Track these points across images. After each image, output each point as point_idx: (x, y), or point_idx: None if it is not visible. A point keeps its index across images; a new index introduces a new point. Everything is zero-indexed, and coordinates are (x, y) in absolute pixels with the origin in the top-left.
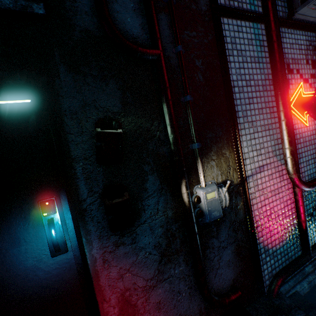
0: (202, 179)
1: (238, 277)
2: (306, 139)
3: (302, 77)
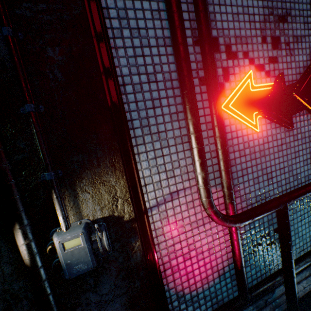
0: (61, 221)
1: None
2: (256, 150)
3: (253, 63)
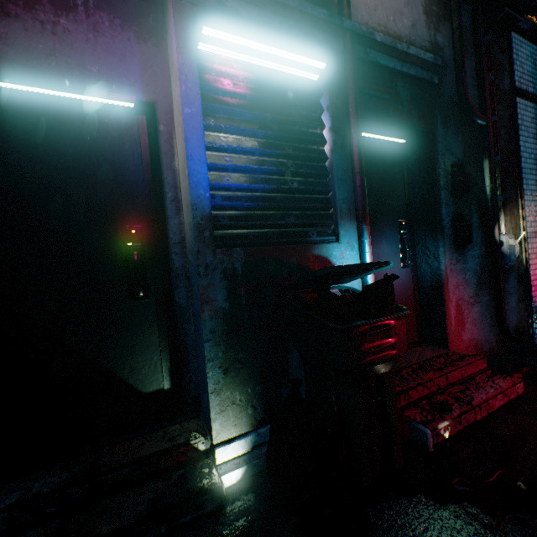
0: (503, 228)
1: (518, 325)
2: None
3: None
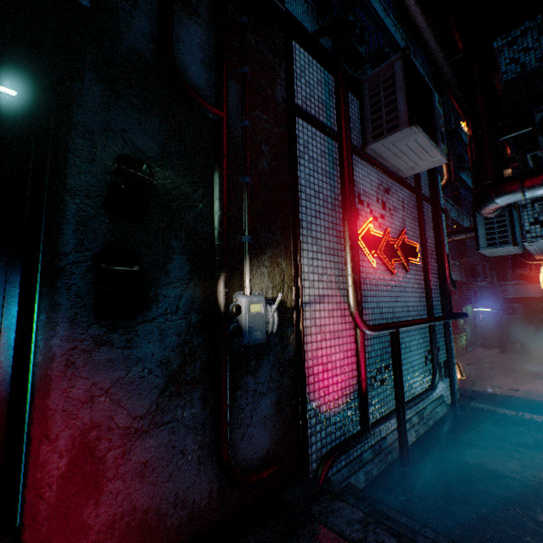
0: (248, 285)
1: (276, 447)
2: (373, 283)
3: (372, 213)
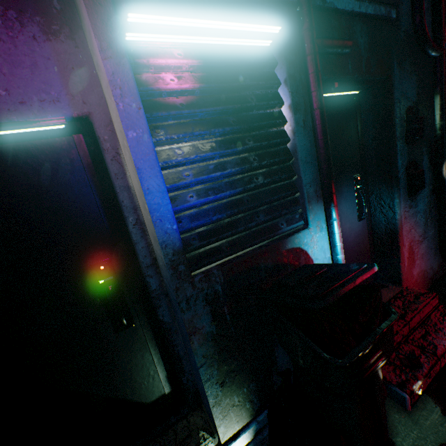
0: None
1: None
2: None
3: None
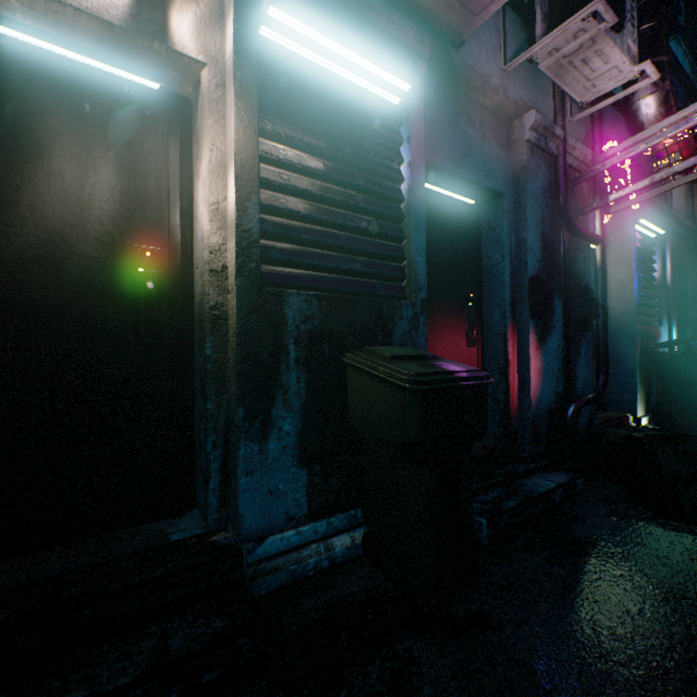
0: None
1: None
2: None
3: None
